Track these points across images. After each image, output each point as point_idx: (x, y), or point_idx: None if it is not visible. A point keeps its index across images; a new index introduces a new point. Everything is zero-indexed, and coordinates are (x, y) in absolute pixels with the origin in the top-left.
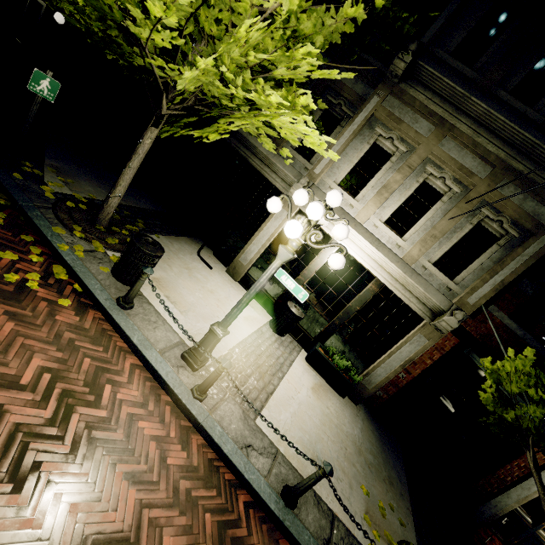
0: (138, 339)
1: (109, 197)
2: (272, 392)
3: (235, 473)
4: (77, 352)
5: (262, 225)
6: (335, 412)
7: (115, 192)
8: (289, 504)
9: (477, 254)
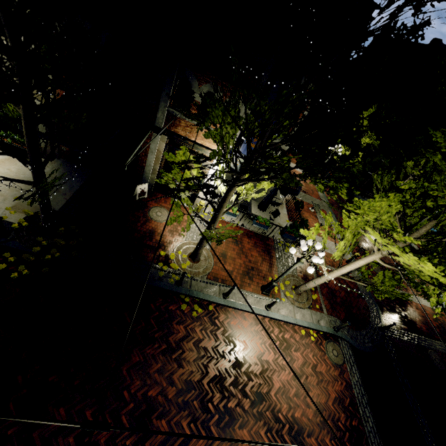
0: None
1: None
2: None
3: None
4: None
5: None
6: (16, 170)
7: None
8: None
9: None
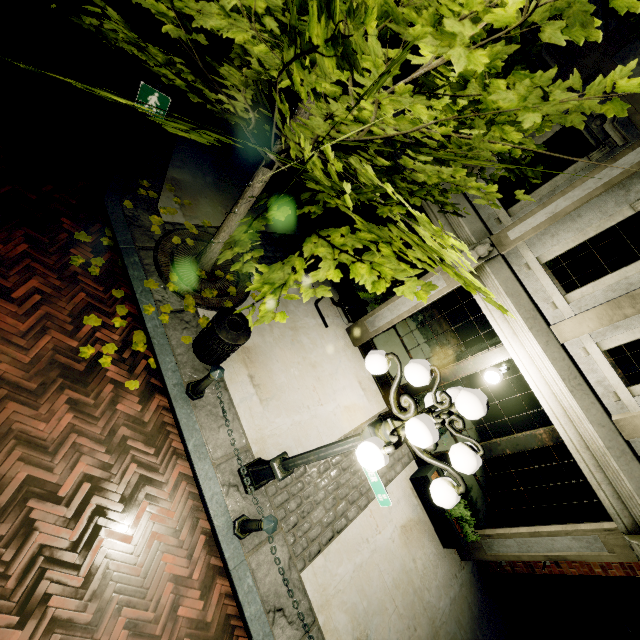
0: (194, 444)
1: (212, 242)
2: (340, 530)
3: None
4: (126, 455)
5: None
6: (422, 568)
7: (218, 238)
8: None
9: None
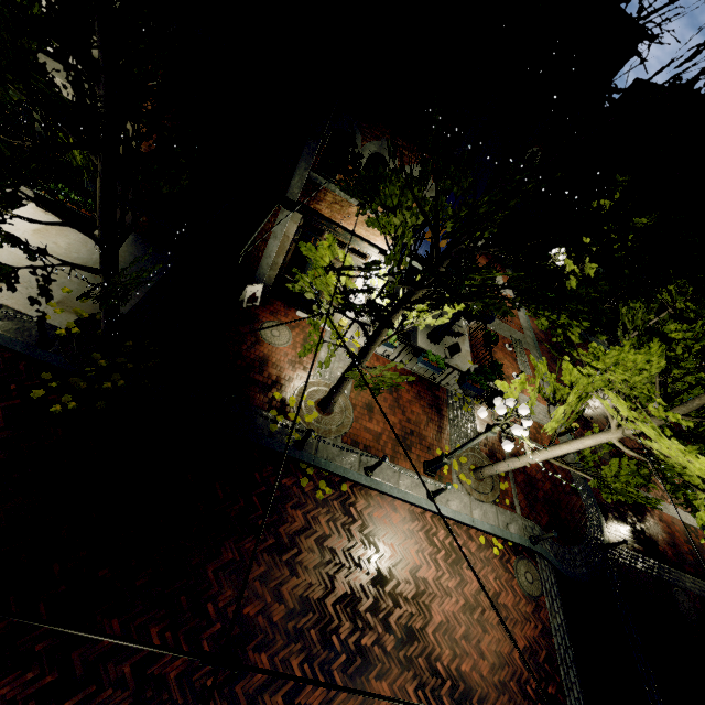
0: None
1: None
2: None
3: None
4: None
5: None
6: (67, 245)
7: None
8: None
9: None
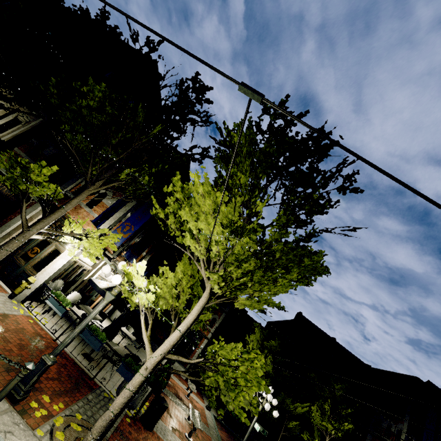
0: None
1: None
2: None
3: None
4: None
5: None
6: None
7: None
8: None
9: (13, 128)
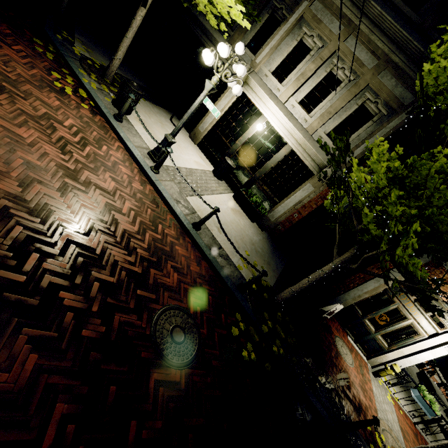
0: (123, 135)
1: (113, 59)
2: (201, 195)
3: (168, 206)
4: (91, 128)
5: (216, 102)
6: (243, 224)
7: (117, 56)
8: (195, 227)
9: (357, 128)
